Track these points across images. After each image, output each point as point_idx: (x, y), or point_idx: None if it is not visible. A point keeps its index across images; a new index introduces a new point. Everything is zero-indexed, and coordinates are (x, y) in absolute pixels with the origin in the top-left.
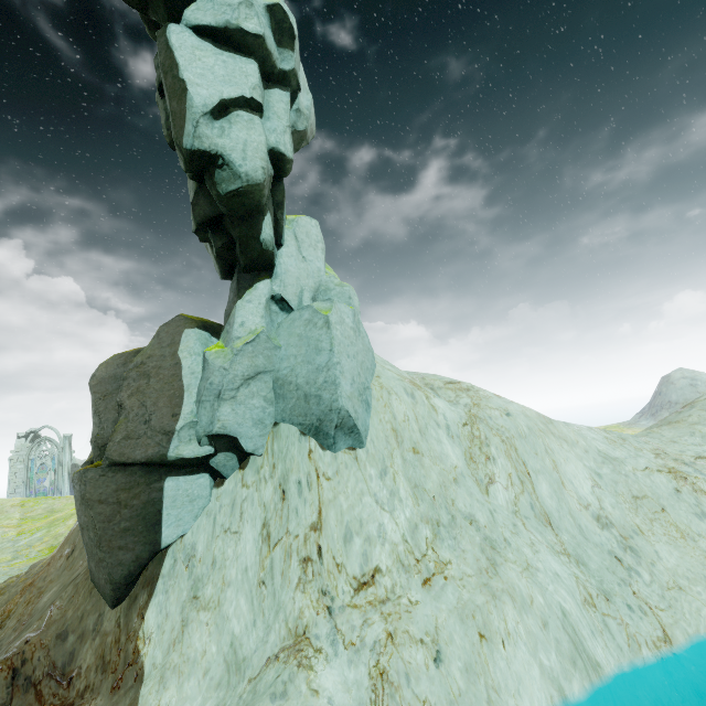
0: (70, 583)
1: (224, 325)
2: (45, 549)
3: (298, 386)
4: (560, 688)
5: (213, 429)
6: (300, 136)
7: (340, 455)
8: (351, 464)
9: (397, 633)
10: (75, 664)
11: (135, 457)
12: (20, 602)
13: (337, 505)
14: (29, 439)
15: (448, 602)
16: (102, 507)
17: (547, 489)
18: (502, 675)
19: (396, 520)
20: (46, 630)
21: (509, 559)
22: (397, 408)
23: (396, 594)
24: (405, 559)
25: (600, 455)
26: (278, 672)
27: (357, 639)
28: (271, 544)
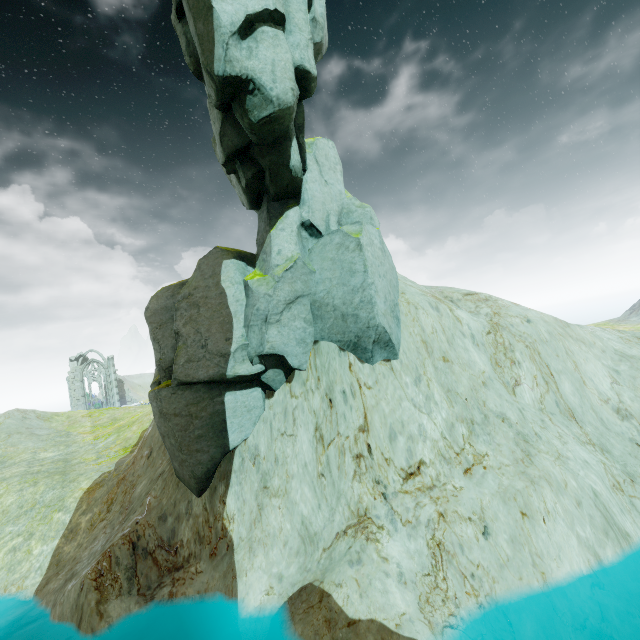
0: (157, 478)
1: (258, 255)
2: (120, 450)
3: (335, 307)
4: (596, 554)
5: (263, 350)
6: (316, 49)
7: (377, 366)
8: (388, 374)
9: (447, 513)
10: (177, 538)
11: (198, 377)
12: (118, 492)
13: (379, 410)
14: (80, 362)
15: (490, 488)
16: (177, 420)
17: (570, 387)
18: (544, 545)
19: (434, 420)
20: (149, 514)
21: (541, 451)
22: (425, 322)
23: (441, 481)
24: (446, 453)
25: (617, 354)
26: (349, 544)
27: (413, 518)
28: (325, 444)
